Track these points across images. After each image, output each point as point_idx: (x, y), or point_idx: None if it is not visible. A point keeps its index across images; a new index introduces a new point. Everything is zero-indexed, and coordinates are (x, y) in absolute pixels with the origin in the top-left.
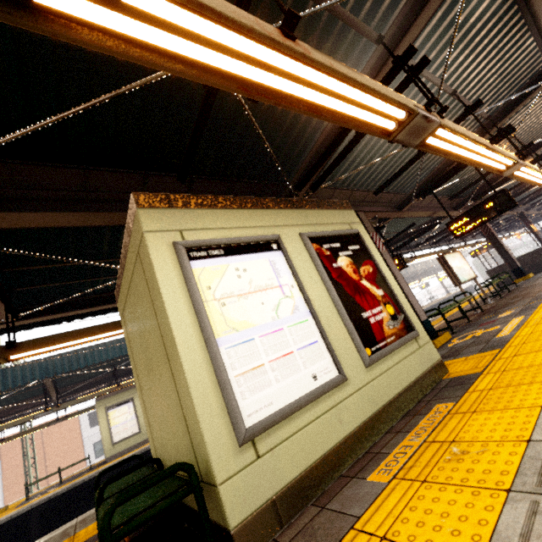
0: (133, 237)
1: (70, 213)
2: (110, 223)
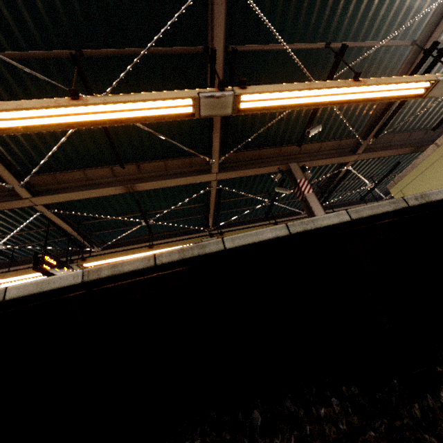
0: (439, 149)
1: (389, 151)
2: (395, 154)
